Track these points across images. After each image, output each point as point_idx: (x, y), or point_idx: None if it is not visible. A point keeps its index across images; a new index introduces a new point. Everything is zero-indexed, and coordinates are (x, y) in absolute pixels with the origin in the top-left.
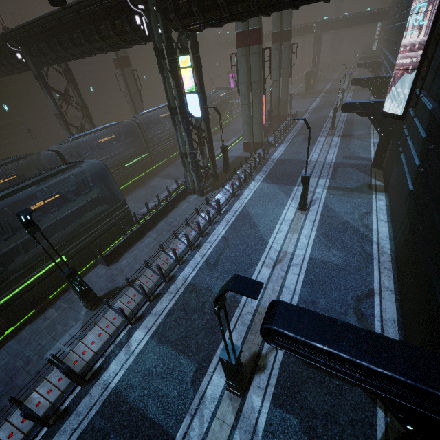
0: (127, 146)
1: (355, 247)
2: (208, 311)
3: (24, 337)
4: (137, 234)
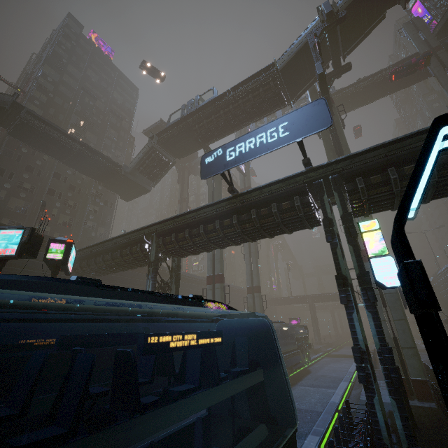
0: None
1: None
2: None
3: None
4: None
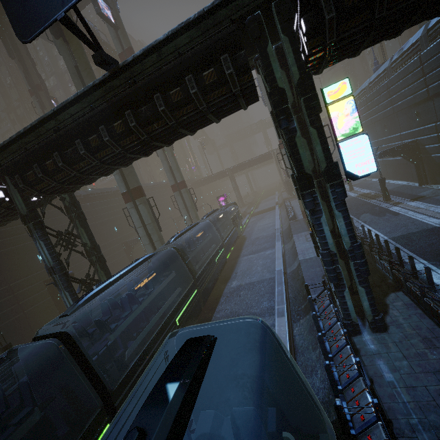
0: (167, 287)
1: None
2: None
3: None
4: None
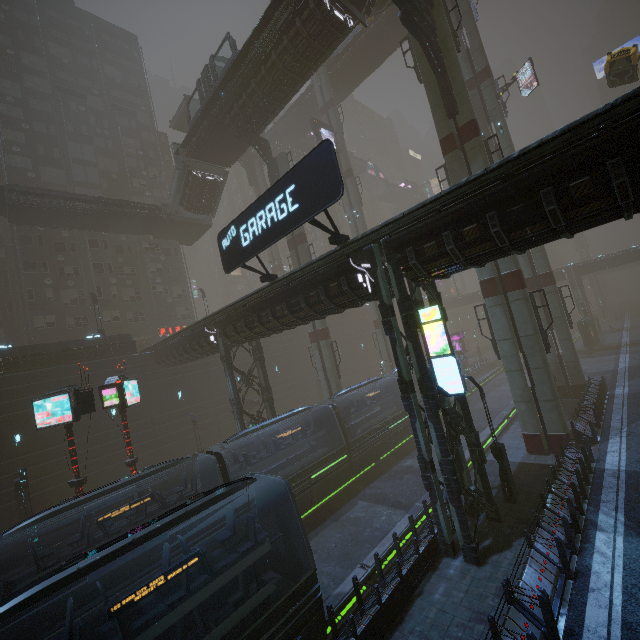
0: (316, 443)
1: None
2: None
3: None
4: None
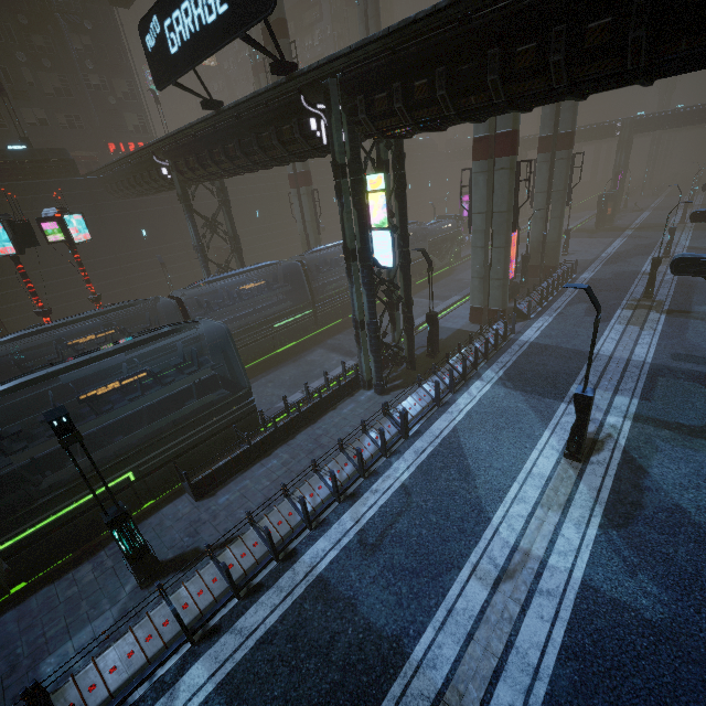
0: (283, 297)
1: (703, 584)
2: (339, 661)
3: (30, 611)
4: (258, 450)
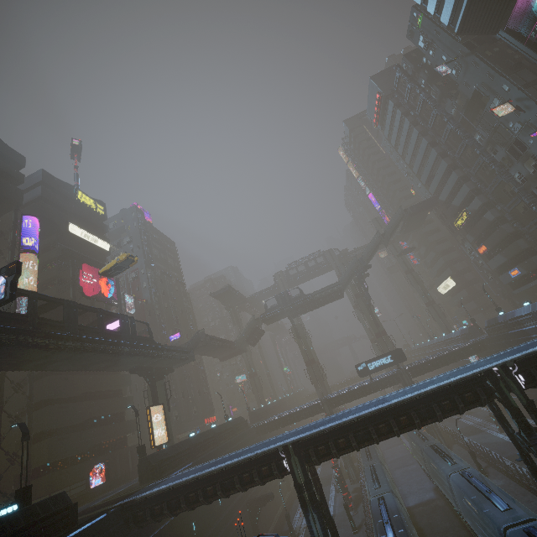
0: None
1: None
2: None
3: None
4: None
